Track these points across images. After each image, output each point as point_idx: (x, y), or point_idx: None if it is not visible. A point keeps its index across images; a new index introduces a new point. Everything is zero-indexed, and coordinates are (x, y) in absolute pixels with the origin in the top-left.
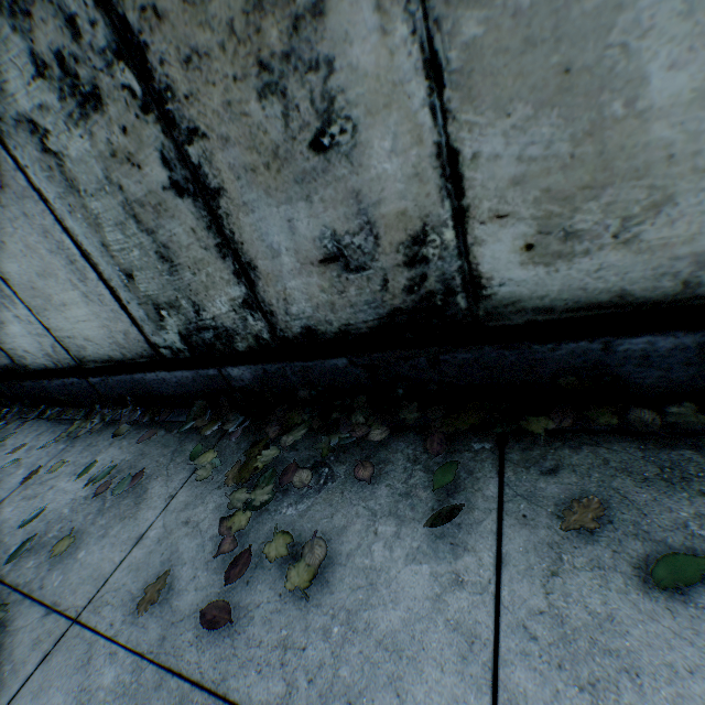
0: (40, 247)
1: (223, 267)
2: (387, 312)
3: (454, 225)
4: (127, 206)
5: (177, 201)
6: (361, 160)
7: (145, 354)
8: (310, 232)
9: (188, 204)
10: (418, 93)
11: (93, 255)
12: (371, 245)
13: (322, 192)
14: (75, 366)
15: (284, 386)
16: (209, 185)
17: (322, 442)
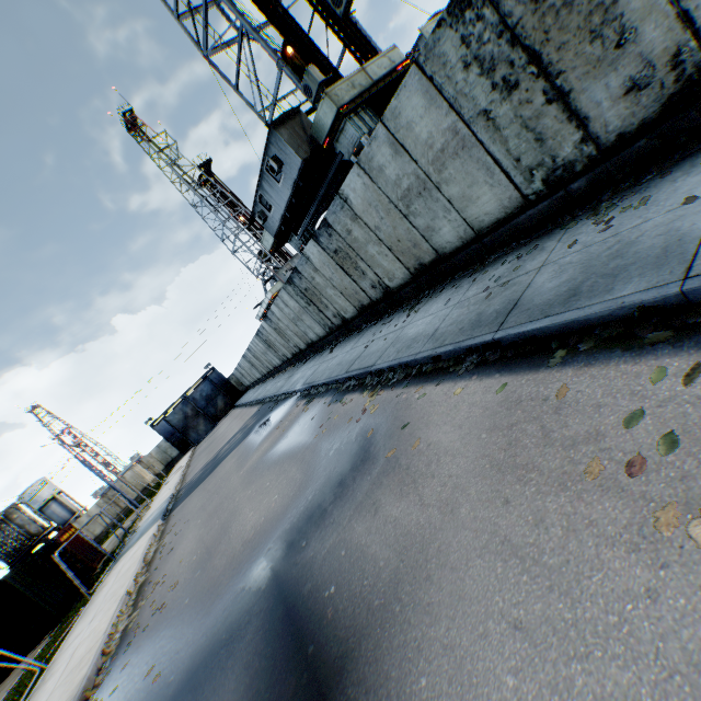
0: (472, 171)
1: (569, 128)
2: (664, 101)
3: (692, 40)
4: (522, 125)
5: (548, 108)
6: (639, 41)
7: (519, 205)
8: (616, 85)
9: (553, 107)
10: (661, 3)
11: (499, 160)
12: (650, 73)
13: (621, 64)
14: (474, 238)
15: (606, 178)
16: (564, 92)
17: (636, 184)
